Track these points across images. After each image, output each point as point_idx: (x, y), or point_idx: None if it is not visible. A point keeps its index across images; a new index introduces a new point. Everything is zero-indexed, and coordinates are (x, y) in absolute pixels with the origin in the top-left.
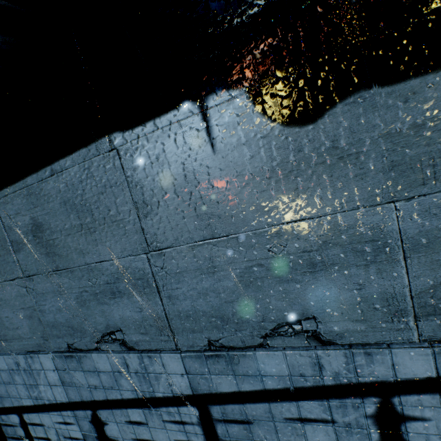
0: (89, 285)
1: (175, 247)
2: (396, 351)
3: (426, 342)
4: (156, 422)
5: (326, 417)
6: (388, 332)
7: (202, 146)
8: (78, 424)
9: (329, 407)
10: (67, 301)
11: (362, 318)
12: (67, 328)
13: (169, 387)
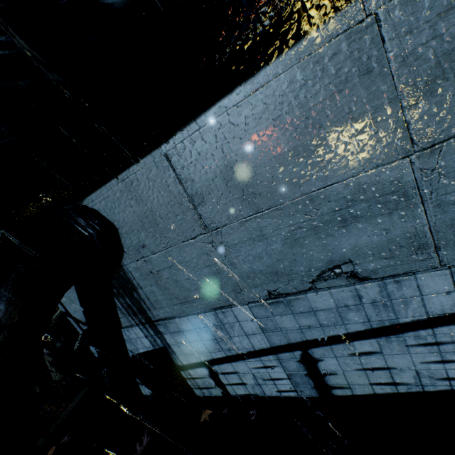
0: (305, 220)
1: None
2: None
3: None
4: (394, 348)
5: None
6: None
7: None
8: (281, 366)
9: None
10: (271, 245)
11: None
12: (269, 275)
13: (422, 310)
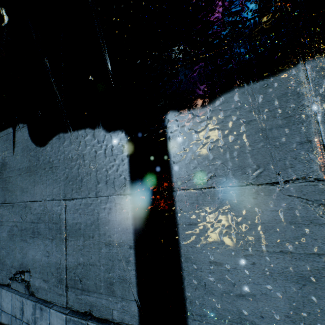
0: None
1: None
2: (52, 312)
3: (70, 309)
4: None
5: None
6: (56, 295)
7: (11, 149)
8: None
9: None
10: None
11: (47, 279)
12: None
13: None
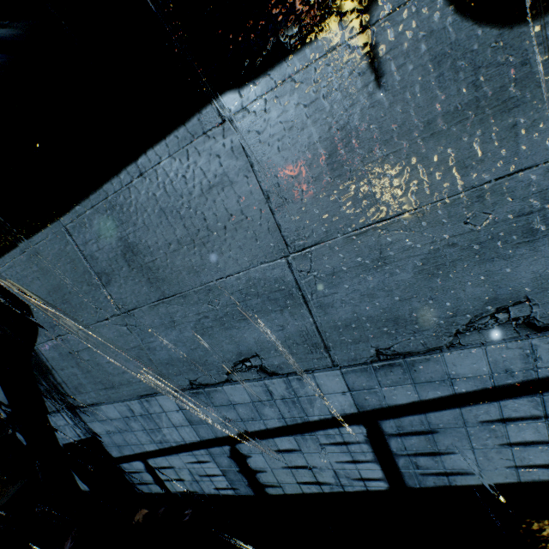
0: (209, 309)
1: (326, 242)
2: None
3: None
4: (311, 447)
5: (537, 413)
6: None
7: (363, 88)
8: (214, 461)
9: (543, 402)
10: (183, 333)
11: None
12: (187, 363)
13: (326, 409)
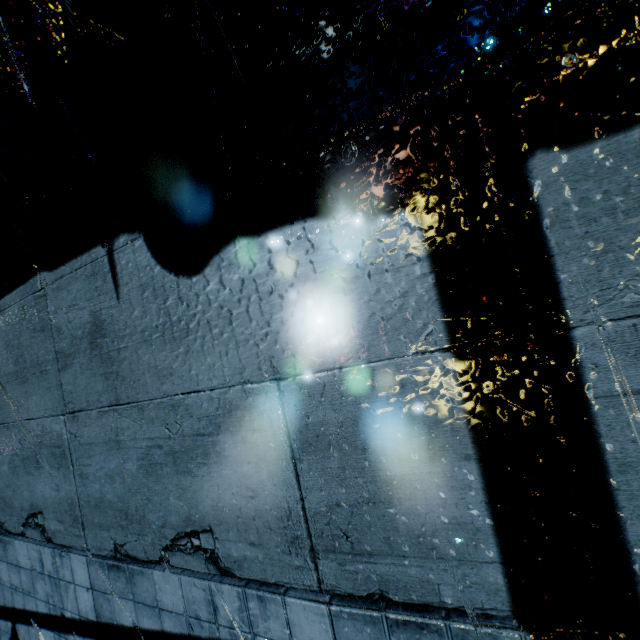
0: (20, 447)
1: (87, 411)
2: (290, 602)
3: (329, 594)
4: None
5: None
6: (288, 569)
7: (110, 292)
8: None
9: None
10: (3, 464)
11: (259, 541)
12: (2, 500)
13: (76, 605)
